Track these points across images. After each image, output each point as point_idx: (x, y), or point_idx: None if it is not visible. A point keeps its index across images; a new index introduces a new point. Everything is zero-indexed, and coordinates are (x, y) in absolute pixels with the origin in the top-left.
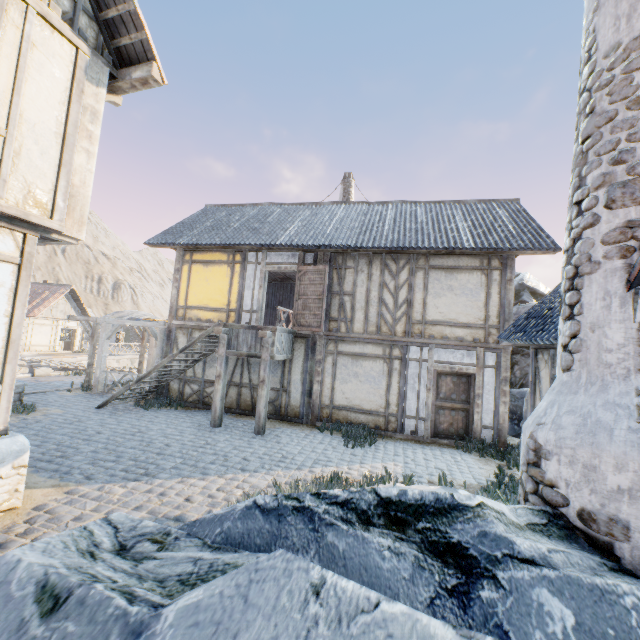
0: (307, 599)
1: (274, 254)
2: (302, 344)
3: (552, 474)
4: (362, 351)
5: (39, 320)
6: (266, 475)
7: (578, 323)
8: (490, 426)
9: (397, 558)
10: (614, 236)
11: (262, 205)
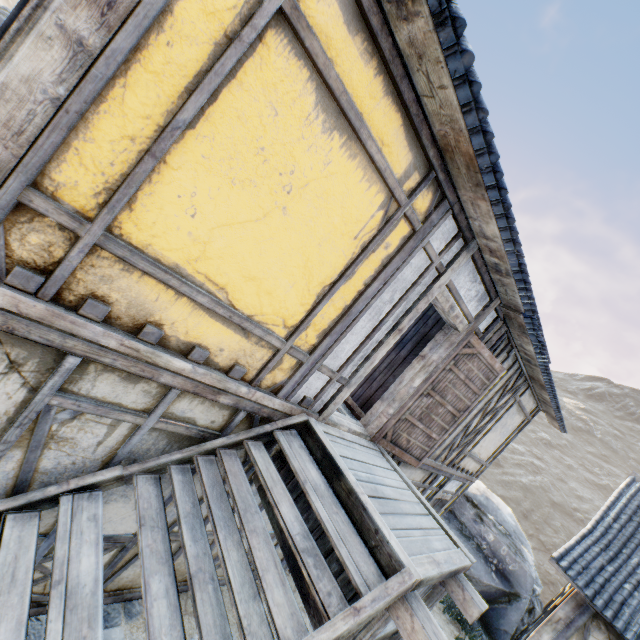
0: None
1: (470, 269)
2: None
3: None
4: (409, 477)
5: None
6: None
7: None
8: None
9: None
10: None
11: None
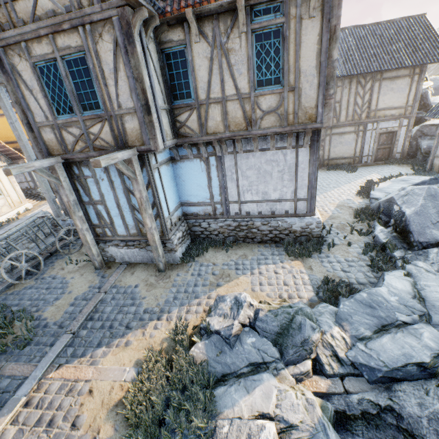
0: None
1: None
2: None
3: None
4: (344, 131)
5: None
6: (345, 187)
7: None
8: (400, 152)
9: None
10: None
11: None
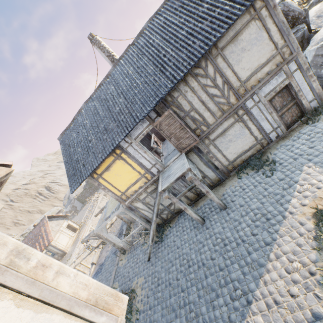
0: None
1: (133, 131)
2: (192, 154)
3: None
4: (223, 129)
5: (55, 238)
6: (283, 238)
7: None
8: (313, 99)
9: None
10: None
11: (82, 108)
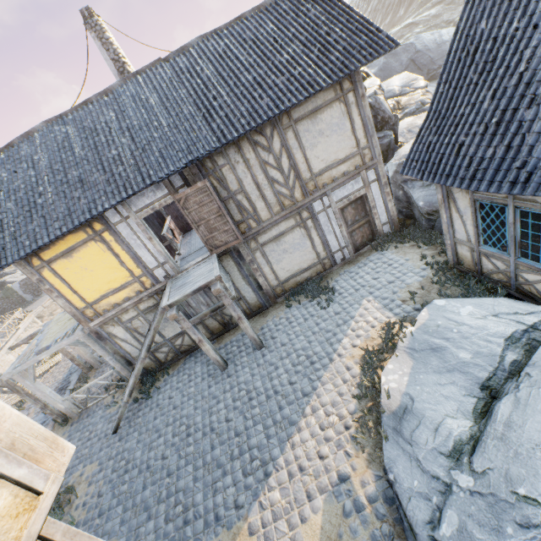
0: None
1: (135, 198)
2: (228, 259)
3: None
4: (279, 231)
5: None
6: (325, 386)
7: None
8: (387, 222)
9: None
10: None
11: (36, 131)
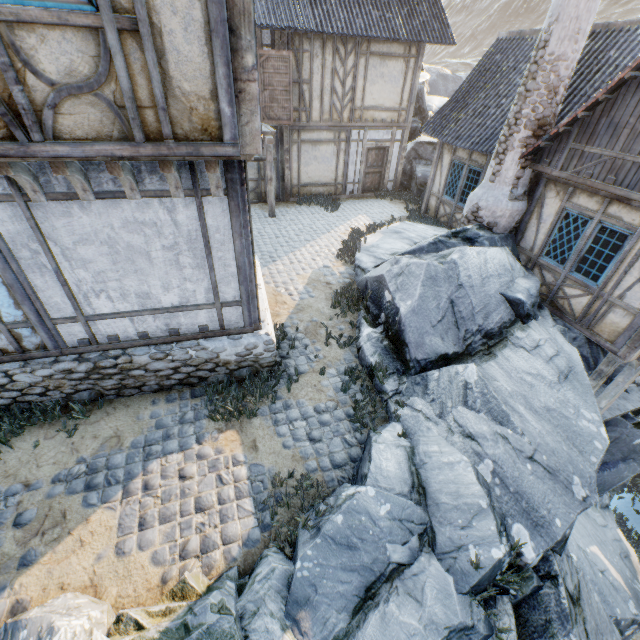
0: (470, 251)
1: None
2: None
3: (482, 215)
4: (319, 138)
5: None
6: (322, 240)
7: (501, 167)
8: (392, 180)
9: (460, 244)
10: (522, 140)
11: None
